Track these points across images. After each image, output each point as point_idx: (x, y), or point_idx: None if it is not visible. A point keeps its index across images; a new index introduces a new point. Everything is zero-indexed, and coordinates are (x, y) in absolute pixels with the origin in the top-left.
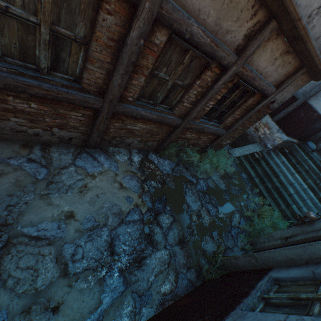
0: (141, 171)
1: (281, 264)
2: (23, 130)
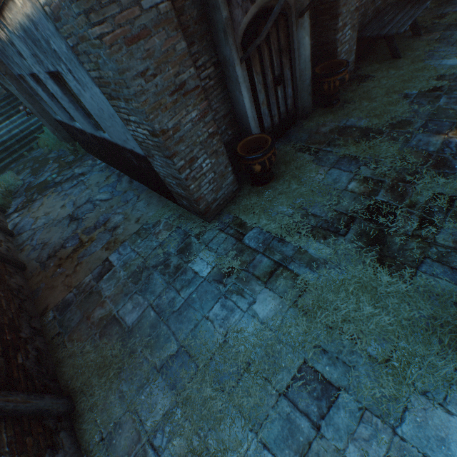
0: (27, 207)
1: (50, 115)
2: (6, 249)
